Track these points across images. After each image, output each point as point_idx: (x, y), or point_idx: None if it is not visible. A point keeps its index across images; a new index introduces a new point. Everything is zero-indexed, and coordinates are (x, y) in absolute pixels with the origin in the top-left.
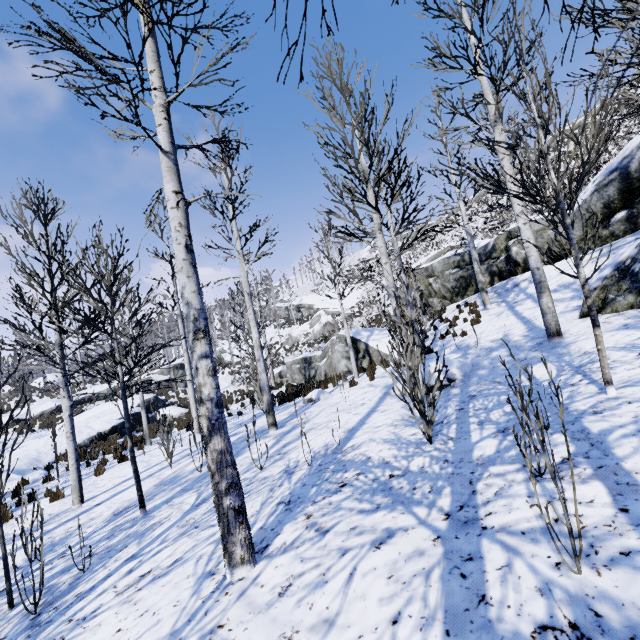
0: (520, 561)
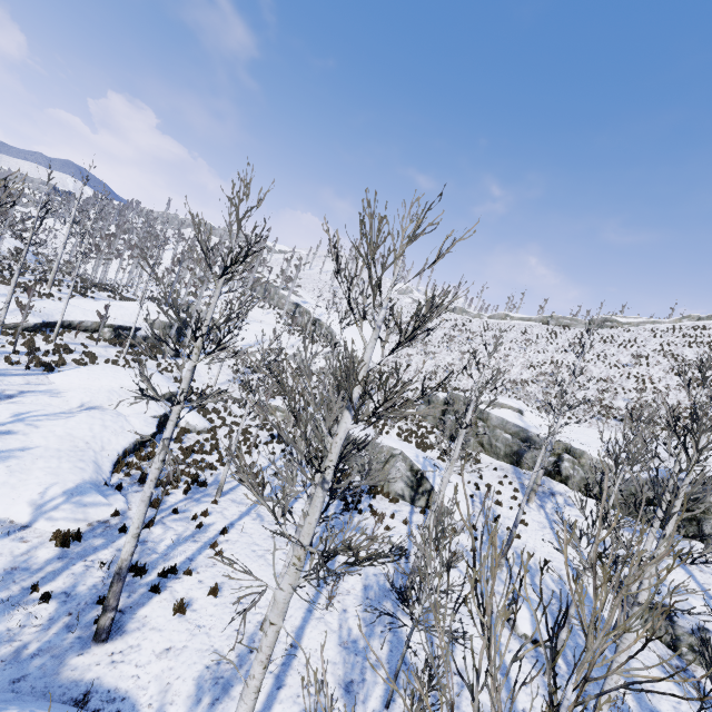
0: None
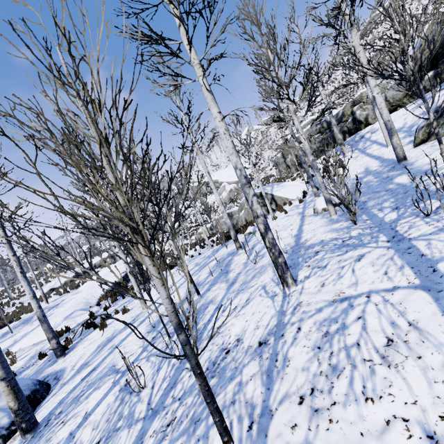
0: (434, 241)
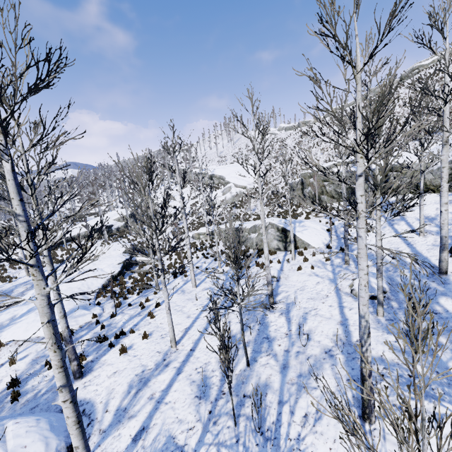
0: None
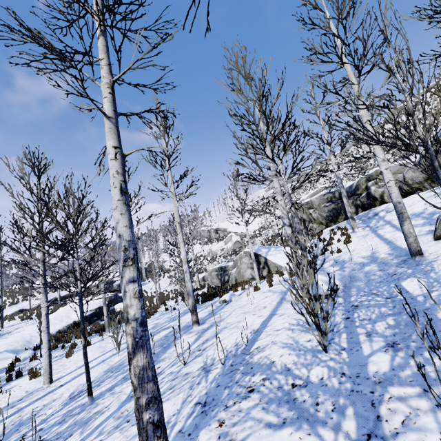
0: None
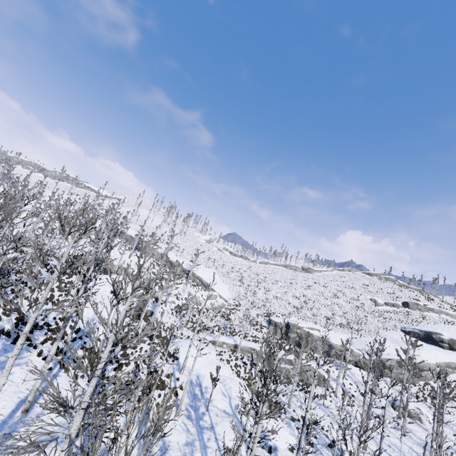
0: None
